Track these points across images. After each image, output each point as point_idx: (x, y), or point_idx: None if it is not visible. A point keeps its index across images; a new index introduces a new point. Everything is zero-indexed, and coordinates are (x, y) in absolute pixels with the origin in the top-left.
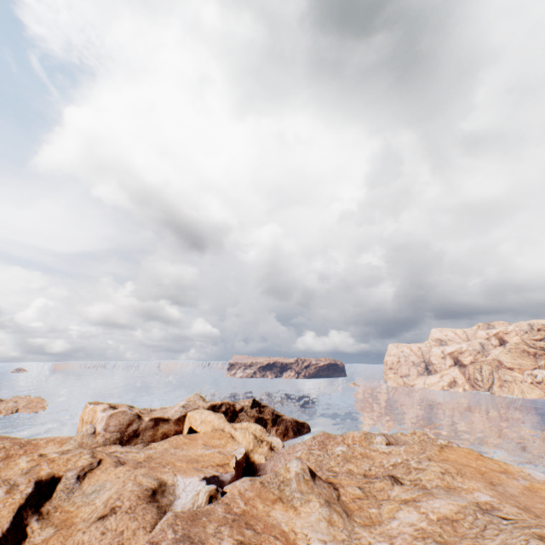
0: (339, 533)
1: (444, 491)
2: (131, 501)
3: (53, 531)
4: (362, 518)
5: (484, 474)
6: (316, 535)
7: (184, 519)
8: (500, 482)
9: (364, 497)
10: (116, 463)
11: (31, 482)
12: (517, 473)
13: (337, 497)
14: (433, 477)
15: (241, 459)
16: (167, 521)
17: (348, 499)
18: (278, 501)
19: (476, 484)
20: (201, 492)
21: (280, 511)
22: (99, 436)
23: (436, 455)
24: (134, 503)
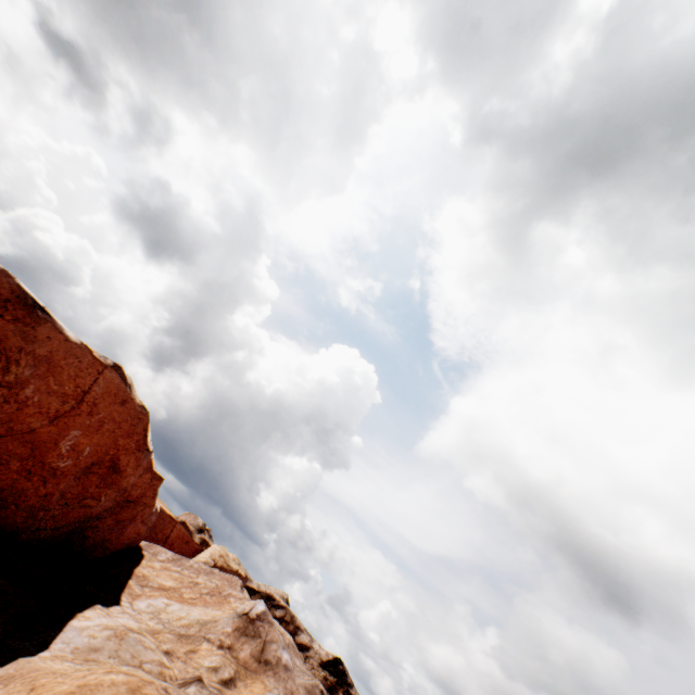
0: None
1: None
2: None
3: None
4: None
5: None
6: None
7: None
8: None
9: None
10: None
11: None
12: None
13: None
14: None
15: None
16: None
17: None
18: None
19: None
20: None
21: None
22: None
23: None
24: None
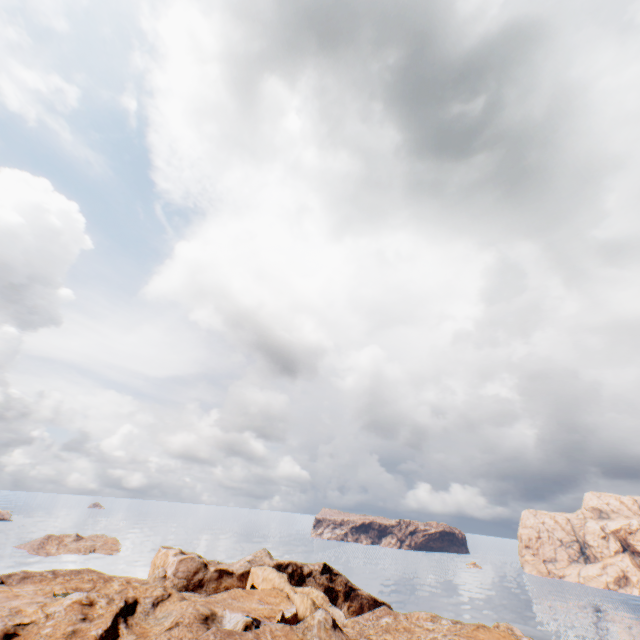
0: None
1: None
2: (190, 618)
3: (135, 637)
4: None
5: None
6: None
7: (223, 632)
8: None
9: None
10: (181, 598)
11: (122, 599)
12: None
13: None
14: None
15: (290, 617)
16: (211, 630)
17: None
18: None
19: None
20: (240, 621)
21: None
22: (168, 580)
23: (467, 632)
24: (192, 620)
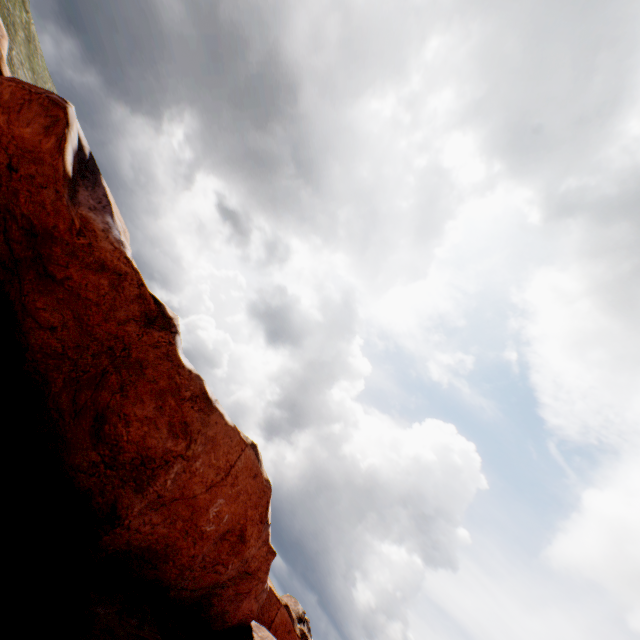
0: None
1: None
2: None
3: None
4: None
5: None
6: None
7: None
8: None
9: None
10: None
11: None
12: None
13: None
14: None
15: None
16: None
17: None
18: None
19: None
20: None
21: None
22: None
23: None
24: None
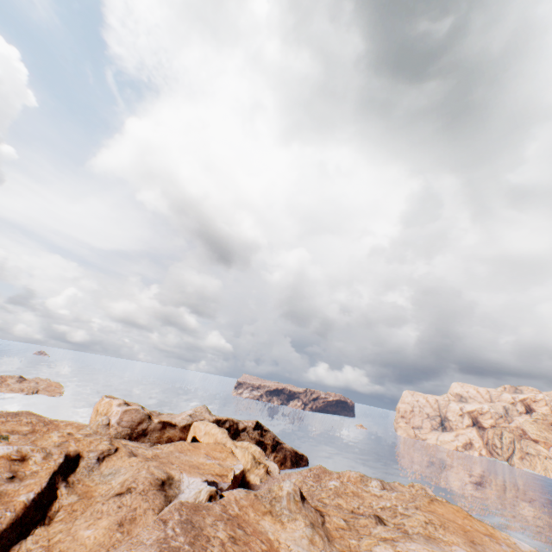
0: (318, 551)
1: (424, 539)
2: (145, 485)
3: (77, 498)
4: (341, 545)
5: (467, 532)
6: (297, 548)
7: (188, 507)
8: (481, 542)
9: (347, 529)
10: (130, 453)
11: (62, 454)
12: (502, 539)
13: (322, 523)
14: (416, 524)
15: (238, 474)
16: (174, 506)
17: (332, 527)
18: (268, 514)
19: (456, 539)
20: (203, 490)
21: (269, 522)
22: (112, 428)
23: (424, 505)
24: (147, 487)
